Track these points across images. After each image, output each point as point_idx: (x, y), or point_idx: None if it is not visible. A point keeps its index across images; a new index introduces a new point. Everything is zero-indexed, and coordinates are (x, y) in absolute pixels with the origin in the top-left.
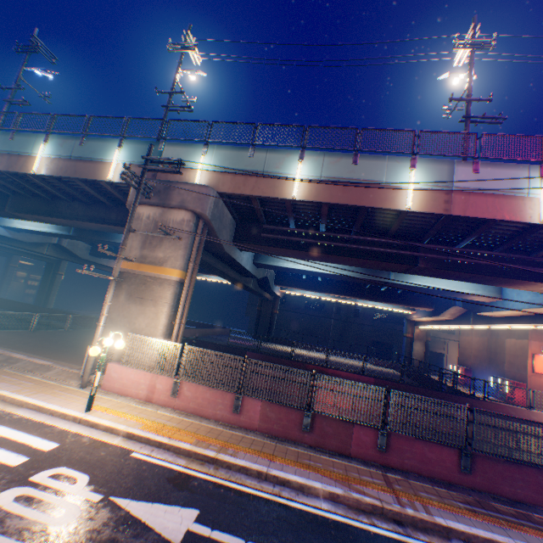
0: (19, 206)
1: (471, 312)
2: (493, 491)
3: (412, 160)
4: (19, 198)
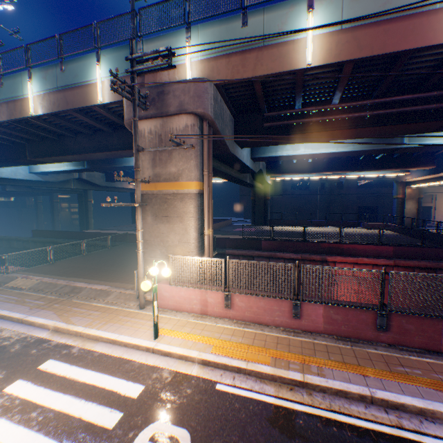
0: (36, 152)
1: None
2: None
3: None
4: (33, 144)
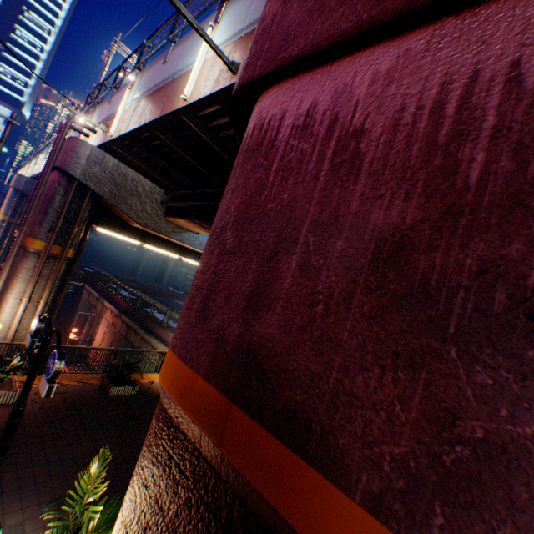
0: None
1: None
2: None
3: None
4: None
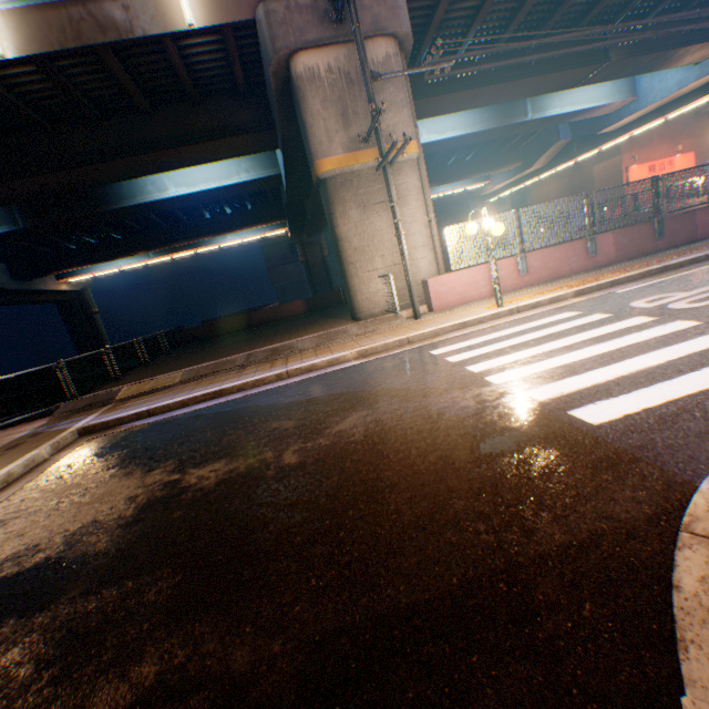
0: None
1: (574, 144)
2: None
3: None
4: None
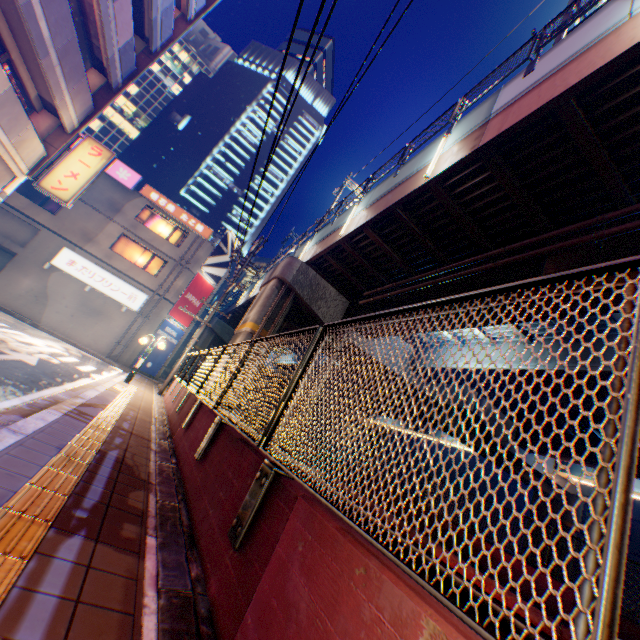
0: None
1: None
2: (193, 507)
3: (449, 129)
4: None
